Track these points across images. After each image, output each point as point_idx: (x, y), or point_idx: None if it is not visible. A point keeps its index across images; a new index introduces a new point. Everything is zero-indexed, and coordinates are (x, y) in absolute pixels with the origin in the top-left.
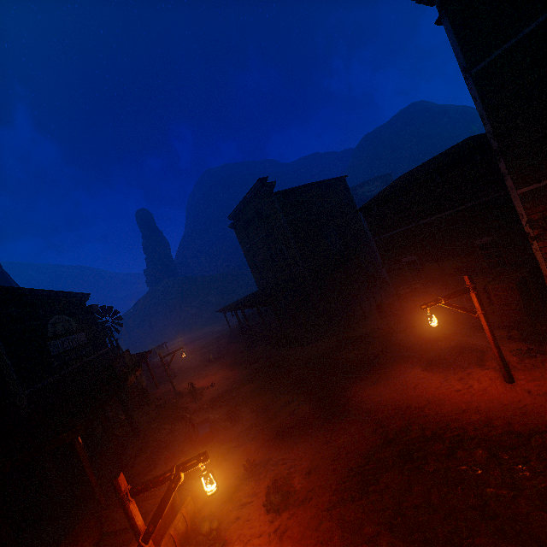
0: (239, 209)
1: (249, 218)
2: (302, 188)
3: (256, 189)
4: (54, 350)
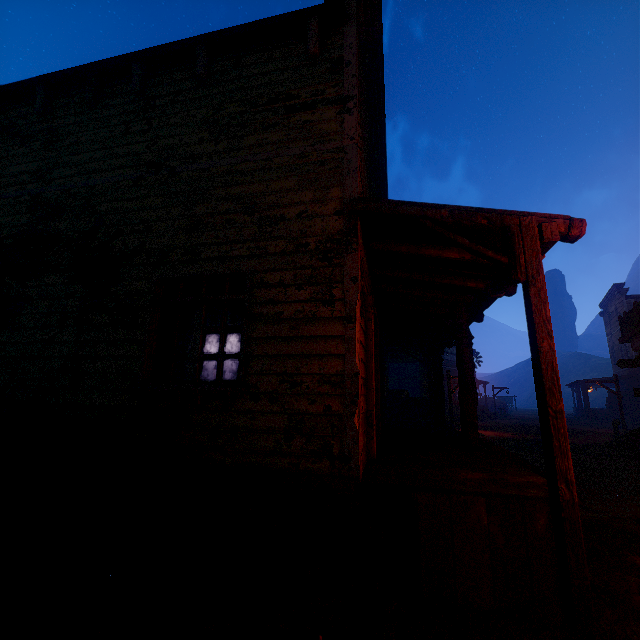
0: (605, 302)
1: (611, 311)
2: None
3: (613, 290)
4: (444, 357)
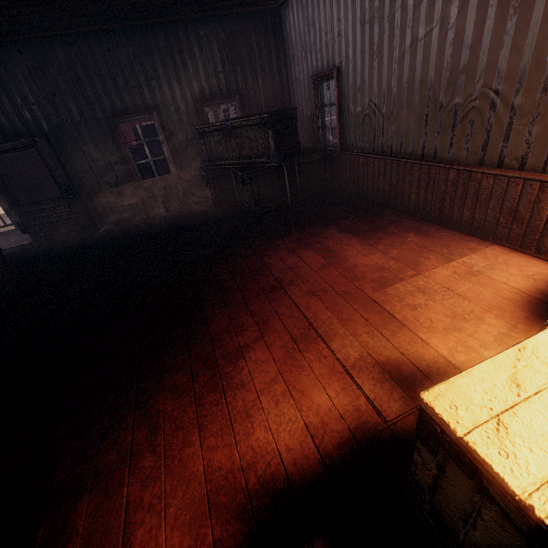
0: None
1: None
2: None
3: None
4: None
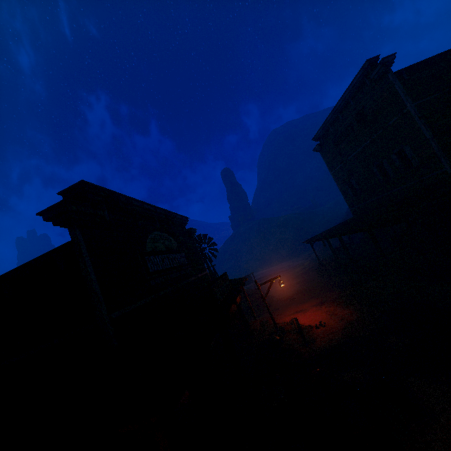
0: (329, 123)
1: (343, 128)
2: (435, 57)
3: (360, 80)
4: (152, 267)
